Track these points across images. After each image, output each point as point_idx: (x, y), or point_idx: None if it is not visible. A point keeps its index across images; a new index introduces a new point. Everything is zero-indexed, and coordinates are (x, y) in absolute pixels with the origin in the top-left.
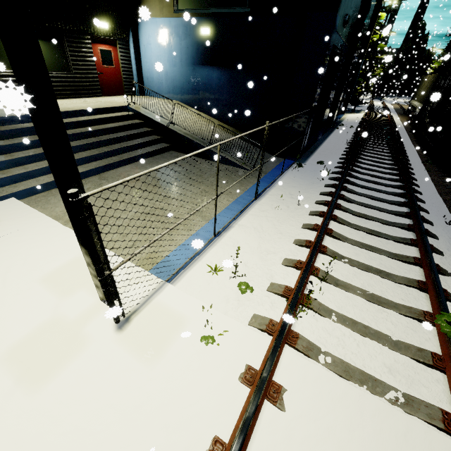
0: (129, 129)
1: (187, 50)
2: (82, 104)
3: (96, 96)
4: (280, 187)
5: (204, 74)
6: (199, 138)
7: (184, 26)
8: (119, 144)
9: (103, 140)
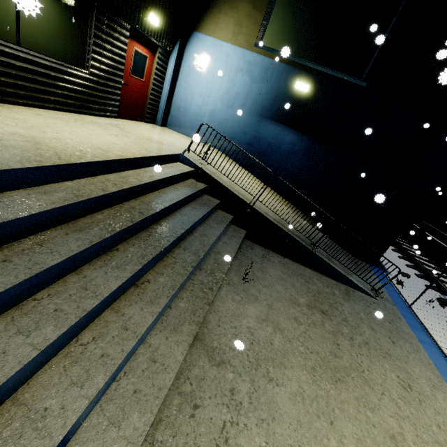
0: (192, 198)
1: (258, 96)
2: (112, 137)
3: (109, 115)
4: (444, 345)
5: (272, 131)
6: (292, 230)
7: (265, 67)
8: (194, 235)
9: (180, 234)
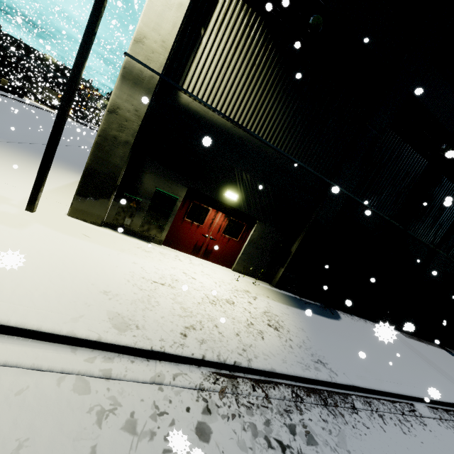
0: None
1: None
2: None
3: None
4: None
5: None
6: None
7: None
8: None
9: None
